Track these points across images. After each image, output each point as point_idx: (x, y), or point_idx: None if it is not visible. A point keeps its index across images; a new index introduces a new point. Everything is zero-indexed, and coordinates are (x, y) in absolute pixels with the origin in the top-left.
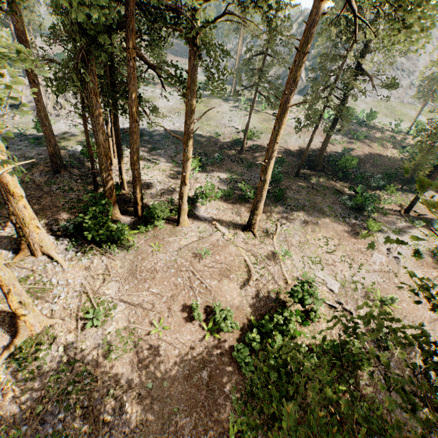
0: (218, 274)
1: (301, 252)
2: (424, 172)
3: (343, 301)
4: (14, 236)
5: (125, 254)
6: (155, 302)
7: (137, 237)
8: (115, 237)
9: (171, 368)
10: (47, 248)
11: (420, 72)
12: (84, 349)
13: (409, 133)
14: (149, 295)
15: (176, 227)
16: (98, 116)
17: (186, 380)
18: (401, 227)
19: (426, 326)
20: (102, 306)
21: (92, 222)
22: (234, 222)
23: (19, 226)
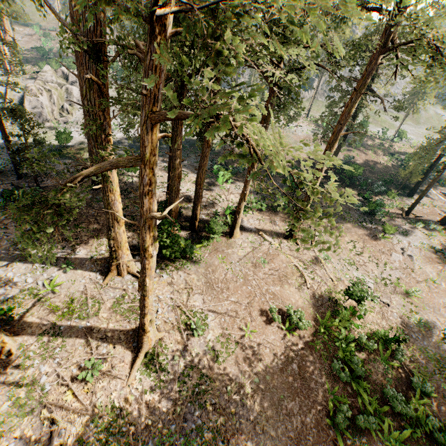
0: (278, 280)
1: (337, 255)
2: (416, 179)
3: (380, 295)
4: (92, 257)
5: (196, 268)
6: (236, 309)
7: (200, 251)
8: (187, 253)
9: (269, 364)
10: (133, 267)
11: (403, 87)
12: (195, 356)
13: (394, 141)
14: (230, 304)
15: (230, 239)
16: (180, 143)
17: (282, 372)
18: (406, 229)
19: (442, 311)
20: (196, 317)
21: (169, 241)
22: (275, 231)
23: (114, 249)
